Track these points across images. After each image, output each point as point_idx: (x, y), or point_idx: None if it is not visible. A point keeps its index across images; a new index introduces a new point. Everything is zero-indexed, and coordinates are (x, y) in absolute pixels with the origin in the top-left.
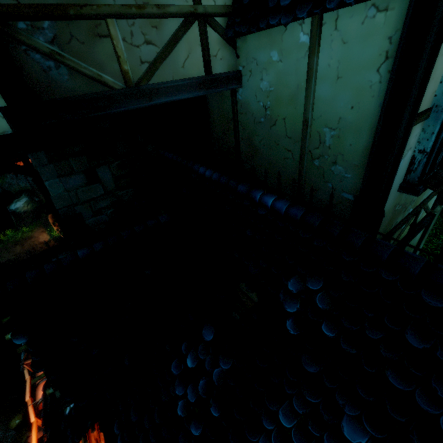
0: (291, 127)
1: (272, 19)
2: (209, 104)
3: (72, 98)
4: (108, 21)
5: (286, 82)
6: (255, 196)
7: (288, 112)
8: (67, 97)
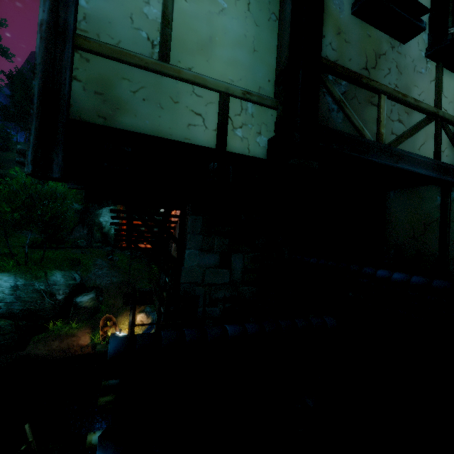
0: None
1: None
2: (389, 209)
3: (344, 133)
4: (381, 96)
5: None
6: None
7: None
8: (341, 131)
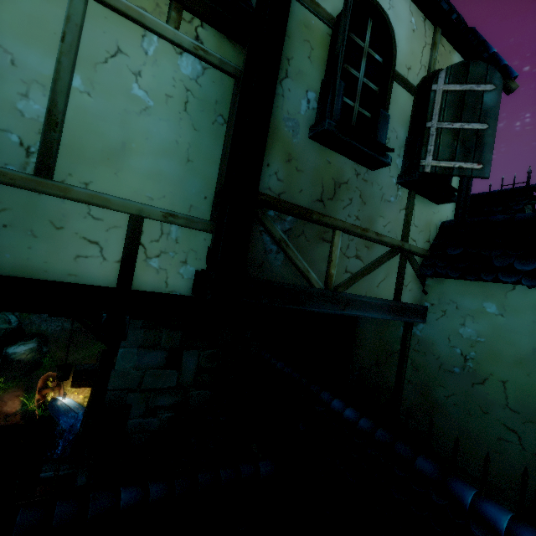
0: (519, 397)
1: (504, 277)
2: (360, 324)
3: (277, 283)
4: (336, 232)
5: (511, 339)
6: (460, 494)
7: (513, 376)
8: (274, 281)
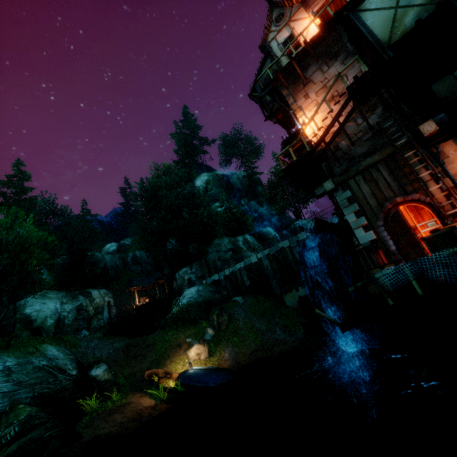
0: None
1: None
2: (434, 91)
3: None
4: None
5: None
6: None
7: None
8: None
